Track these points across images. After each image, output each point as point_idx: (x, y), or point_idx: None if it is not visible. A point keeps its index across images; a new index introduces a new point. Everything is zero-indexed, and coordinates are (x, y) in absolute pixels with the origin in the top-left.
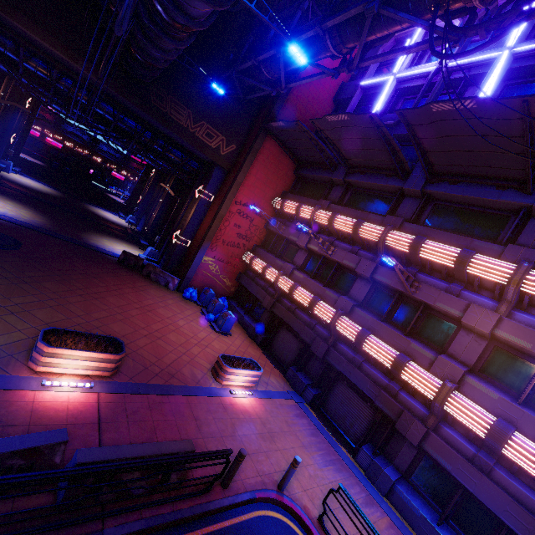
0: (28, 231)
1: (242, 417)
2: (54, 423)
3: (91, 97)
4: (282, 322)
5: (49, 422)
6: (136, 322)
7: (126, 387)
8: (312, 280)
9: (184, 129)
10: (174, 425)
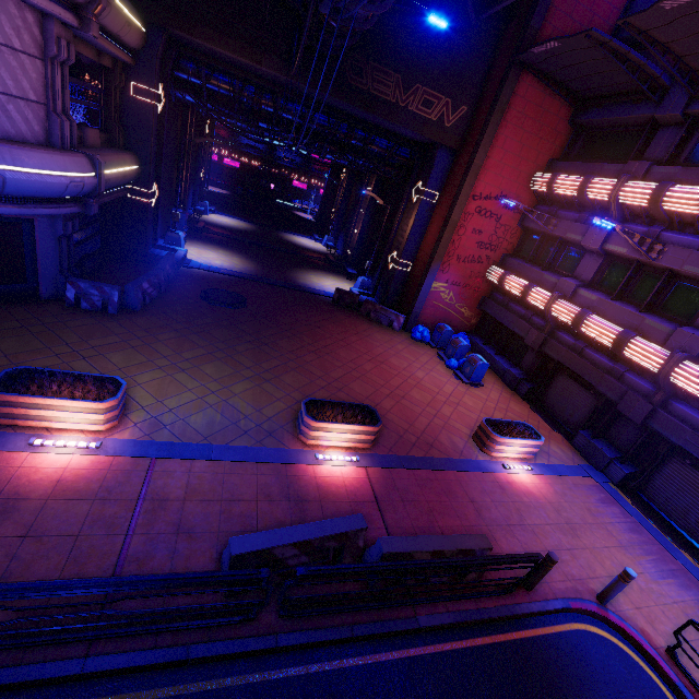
0: (246, 282)
1: (526, 501)
2: (339, 500)
3: (275, 100)
4: (559, 366)
5: (335, 499)
6: (373, 378)
7: (389, 460)
8: (615, 303)
9: (392, 107)
10: (450, 507)
